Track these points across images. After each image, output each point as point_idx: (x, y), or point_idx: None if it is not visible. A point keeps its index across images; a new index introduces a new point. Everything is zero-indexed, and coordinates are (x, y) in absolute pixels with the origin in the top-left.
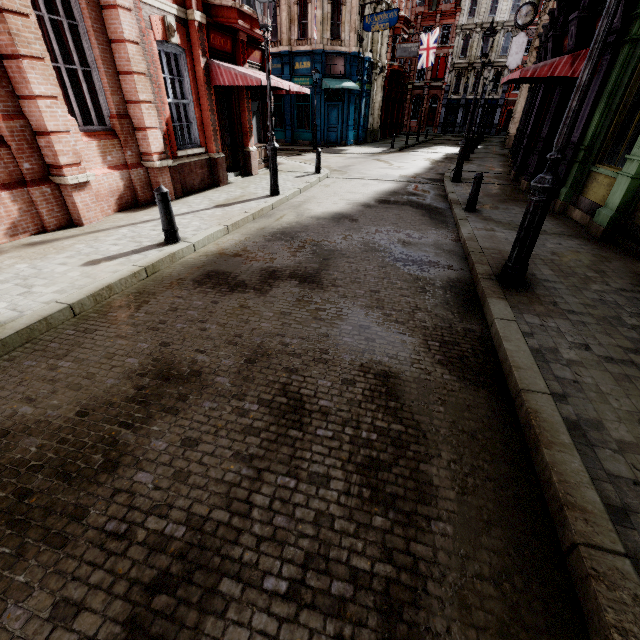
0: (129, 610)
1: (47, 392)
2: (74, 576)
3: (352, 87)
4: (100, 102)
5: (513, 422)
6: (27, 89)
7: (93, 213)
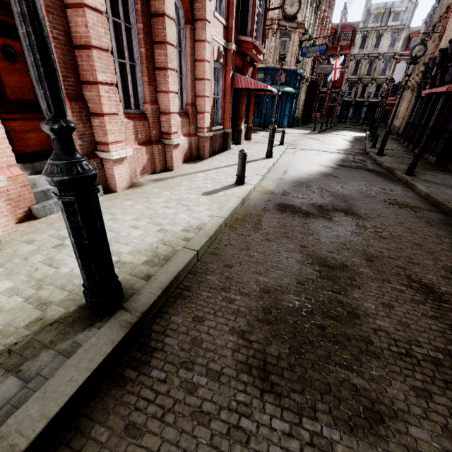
0: None
1: (263, 269)
2: (405, 375)
3: (291, 91)
4: (183, 96)
5: None
6: (165, 87)
7: (178, 163)
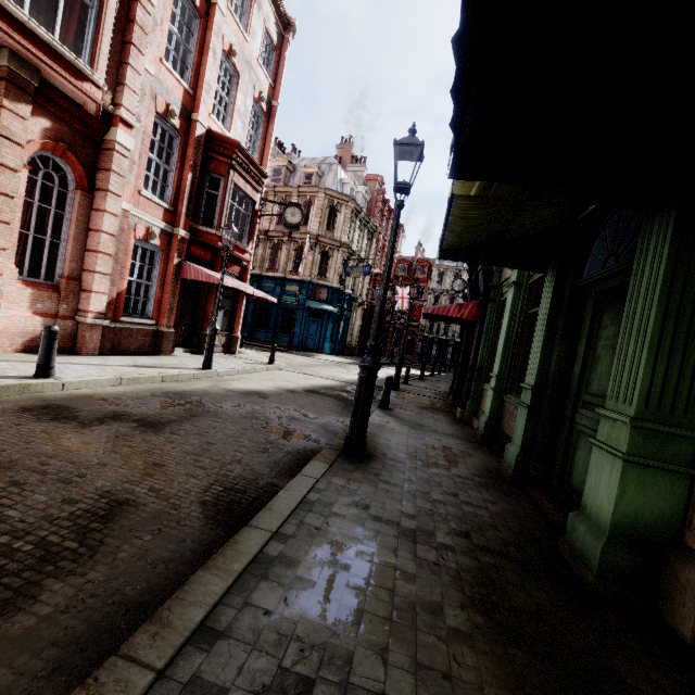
0: None
1: None
2: None
3: (330, 309)
4: (57, 265)
5: None
6: None
7: None
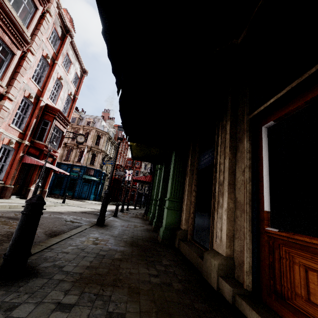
0: None
1: None
2: None
3: (95, 179)
4: None
5: None
6: None
7: None
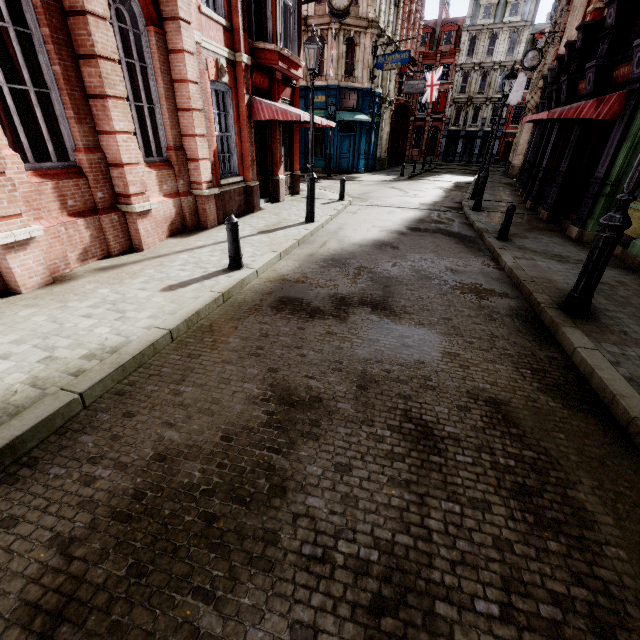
0: (362, 632)
1: (183, 417)
2: (295, 599)
3: (365, 119)
4: (159, 135)
5: (633, 449)
6: (108, 125)
7: (152, 239)
